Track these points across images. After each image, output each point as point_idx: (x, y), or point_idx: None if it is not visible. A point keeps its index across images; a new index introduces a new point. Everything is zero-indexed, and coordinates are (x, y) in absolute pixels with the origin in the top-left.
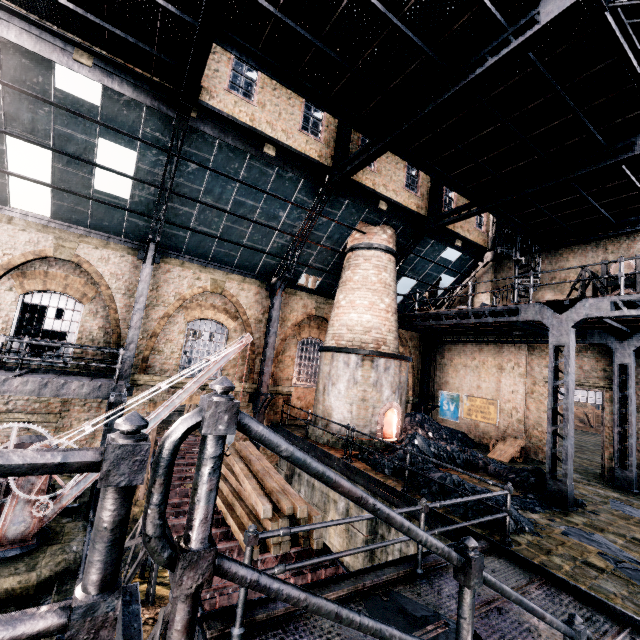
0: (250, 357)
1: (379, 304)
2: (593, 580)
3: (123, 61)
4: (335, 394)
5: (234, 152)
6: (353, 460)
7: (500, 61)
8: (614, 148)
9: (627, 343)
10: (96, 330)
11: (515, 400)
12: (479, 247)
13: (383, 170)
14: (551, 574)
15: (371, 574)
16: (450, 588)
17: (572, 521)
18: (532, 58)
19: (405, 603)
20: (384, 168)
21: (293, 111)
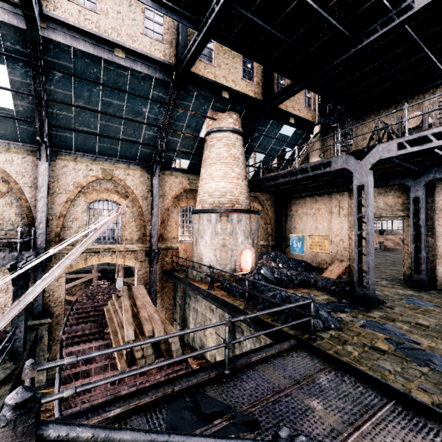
0: (142, 225)
1: (231, 173)
2: (374, 361)
3: None
4: (203, 244)
5: (89, 58)
6: (216, 290)
7: None
8: (398, 10)
9: (419, 180)
10: (14, 217)
11: (341, 234)
12: (309, 122)
13: (222, 64)
14: (340, 361)
15: (183, 379)
16: (252, 382)
17: (371, 316)
18: None
19: (203, 402)
20: (223, 63)
21: (135, 17)
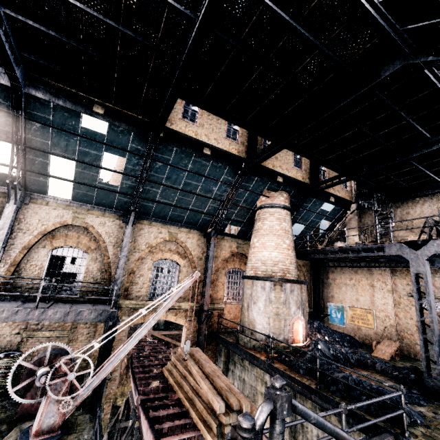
0: (195, 284)
1: (282, 244)
2: None
3: (121, 109)
4: (256, 310)
5: (185, 154)
6: (274, 362)
7: (357, 97)
8: (437, 139)
9: None
10: (95, 270)
11: (386, 310)
12: (346, 201)
13: (278, 157)
14: None
15: None
16: None
17: None
18: (376, 93)
19: None
20: (279, 155)
21: (220, 127)
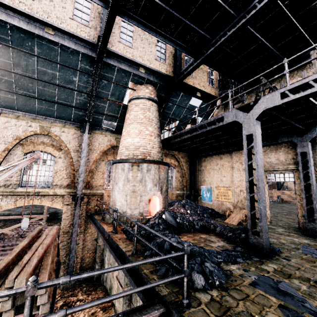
0: (71, 173)
1: (145, 131)
2: None
3: None
4: (117, 190)
5: (24, 33)
6: (119, 232)
7: None
8: None
9: (305, 137)
10: None
11: (242, 185)
12: (212, 96)
13: (139, 47)
14: None
15: None
16: None
17: (265, 269)
18: None
19: None
20: (140, 46)
21: (65, 6)
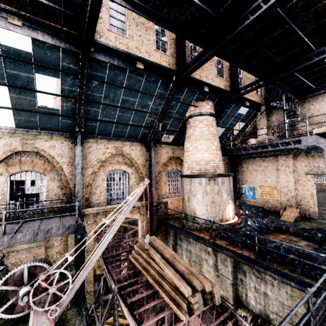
0: None
1: (212, 146)
2: None
3: (41, 19)
4: (196, 201)
5: (119, 70)
6: (216, 239)
7: None
8: None
9: None
10: (56, 188)
11: (288, 186)
12: (258, 104)
13: (204, 67)
14: None
15: None
16: None
17: None
18: None
19: None
20: (204, 66)
21: (149, 38)
